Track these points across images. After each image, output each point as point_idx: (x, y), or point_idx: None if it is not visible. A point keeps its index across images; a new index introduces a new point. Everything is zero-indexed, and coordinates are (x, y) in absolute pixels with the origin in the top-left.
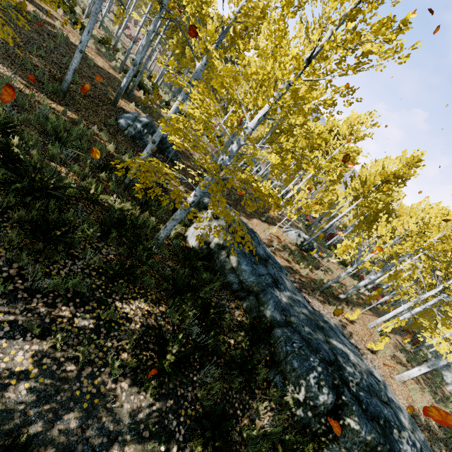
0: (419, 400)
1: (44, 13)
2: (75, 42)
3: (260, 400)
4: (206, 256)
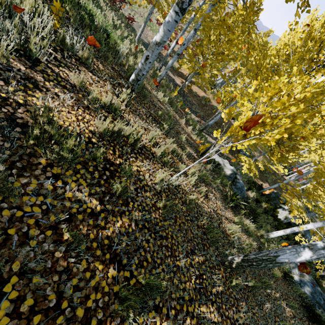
0: None
1: (204, 91)
2: (216, 105)
3: (321, 280)
4: (287, 225)
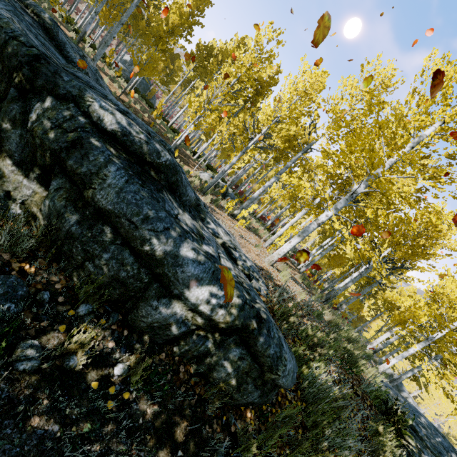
0: (291, 285)
1: None
2: None
3: None
4: None
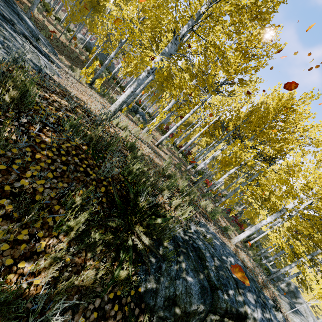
0: None
1: None
2: None
3: None
4: None
